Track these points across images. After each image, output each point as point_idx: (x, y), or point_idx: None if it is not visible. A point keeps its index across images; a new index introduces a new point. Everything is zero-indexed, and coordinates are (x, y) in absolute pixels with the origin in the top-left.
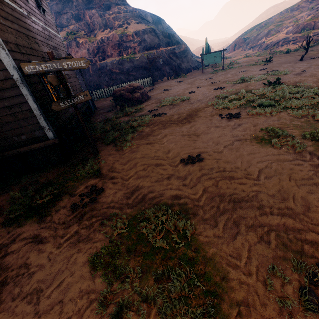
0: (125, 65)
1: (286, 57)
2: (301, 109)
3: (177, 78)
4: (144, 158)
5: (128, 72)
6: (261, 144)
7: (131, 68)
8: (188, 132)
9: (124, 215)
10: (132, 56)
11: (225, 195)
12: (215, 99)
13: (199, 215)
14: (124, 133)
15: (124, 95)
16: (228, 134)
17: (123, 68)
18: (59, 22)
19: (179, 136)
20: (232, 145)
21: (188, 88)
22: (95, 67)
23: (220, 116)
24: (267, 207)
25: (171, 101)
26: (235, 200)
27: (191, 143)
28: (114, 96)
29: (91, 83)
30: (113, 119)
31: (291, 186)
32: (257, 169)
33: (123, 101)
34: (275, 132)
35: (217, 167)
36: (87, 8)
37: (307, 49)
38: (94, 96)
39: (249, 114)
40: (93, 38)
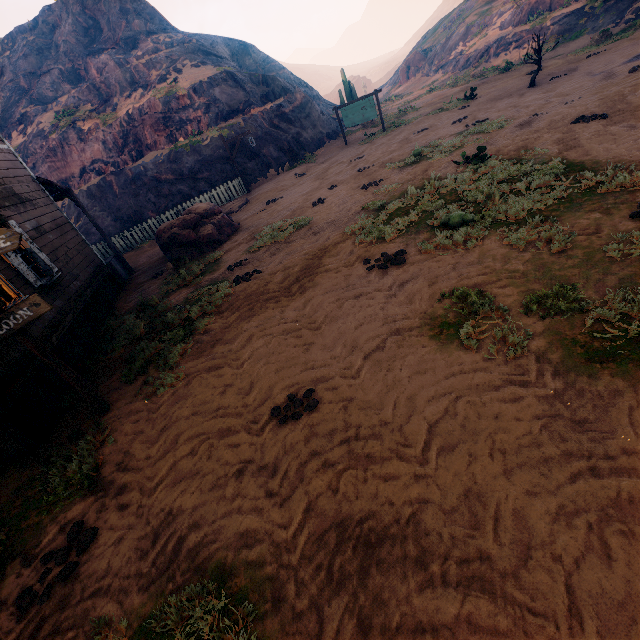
0: (185, 161)
1: (505, 81)
2: (527, 223)
3: (295, 165)
4: (196, 416)
5: (193, 175)
6: (441, 341)
7: (197, 165)
8: (296, 323)
9: (123, 621)
10: (196, 138)
11: (349, 522)
12: (358, 218)
13: (286, 600)
14: (168, 343)
15: (181, 237)
16: (377, 316)
17: (181, 168)
18: (36, 93)
19: (276, 338)
20: (381, 349)
21: (313, 193)
22: (123, 177)
23: (365, 264)
24: (437, 557)
25: (274, 236)
26: (368, 538)
27: (299, 354)
28: (161, 243)
29: (122, 213)
30: (155, 303)
31: (494, 476)
32: (424, 426)
33: (181, 250)
34: (469, 304)
35: (344, 427)
36: (90, 53)
37: (538, 63)
38: (131, 241)
39: (424, 252)
40: (110, 115)
